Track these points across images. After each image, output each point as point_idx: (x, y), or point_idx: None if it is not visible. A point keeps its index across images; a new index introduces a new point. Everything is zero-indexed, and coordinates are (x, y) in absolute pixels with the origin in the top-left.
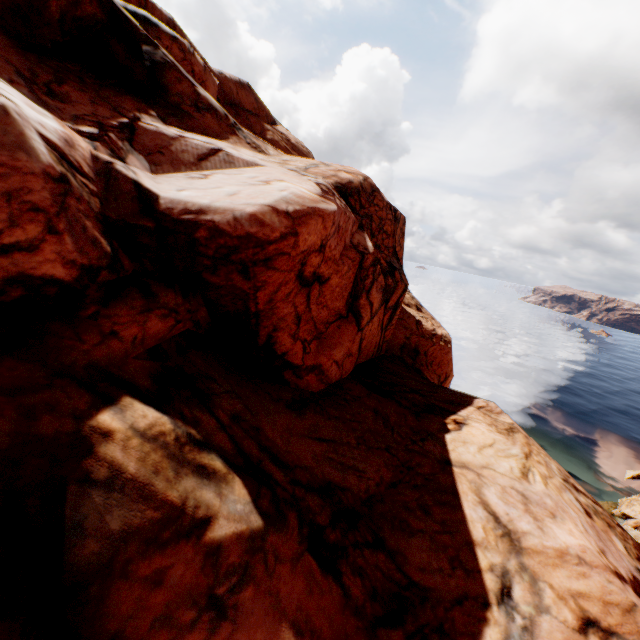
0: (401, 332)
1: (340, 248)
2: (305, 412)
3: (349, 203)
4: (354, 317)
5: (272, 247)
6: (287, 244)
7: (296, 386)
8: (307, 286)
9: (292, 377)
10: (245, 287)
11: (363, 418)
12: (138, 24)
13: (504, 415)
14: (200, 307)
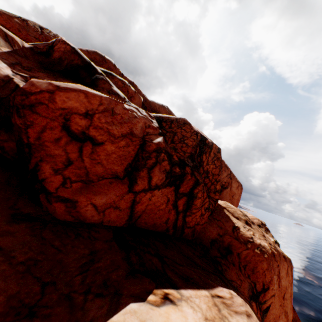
0: (214, 229)
1: (121, 130)
2: (20, 223)
3: (161, 124)
4: (129, 181)
5: (34, 97)
6: (43, 97)
7: (47, 209)
8: (79, 141)
9: (45, 200)
10: (18, 122)
11: (71, 251)
12: (101, 71)
13: (243, 318)
14: (11, 141)
